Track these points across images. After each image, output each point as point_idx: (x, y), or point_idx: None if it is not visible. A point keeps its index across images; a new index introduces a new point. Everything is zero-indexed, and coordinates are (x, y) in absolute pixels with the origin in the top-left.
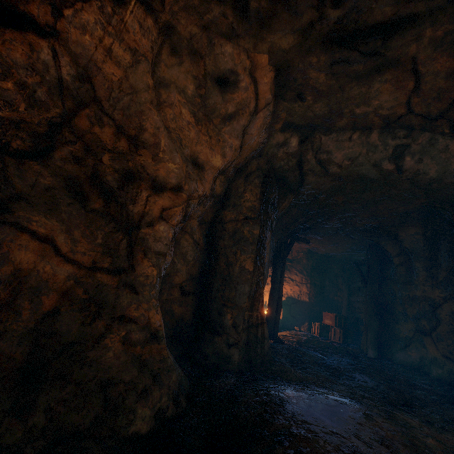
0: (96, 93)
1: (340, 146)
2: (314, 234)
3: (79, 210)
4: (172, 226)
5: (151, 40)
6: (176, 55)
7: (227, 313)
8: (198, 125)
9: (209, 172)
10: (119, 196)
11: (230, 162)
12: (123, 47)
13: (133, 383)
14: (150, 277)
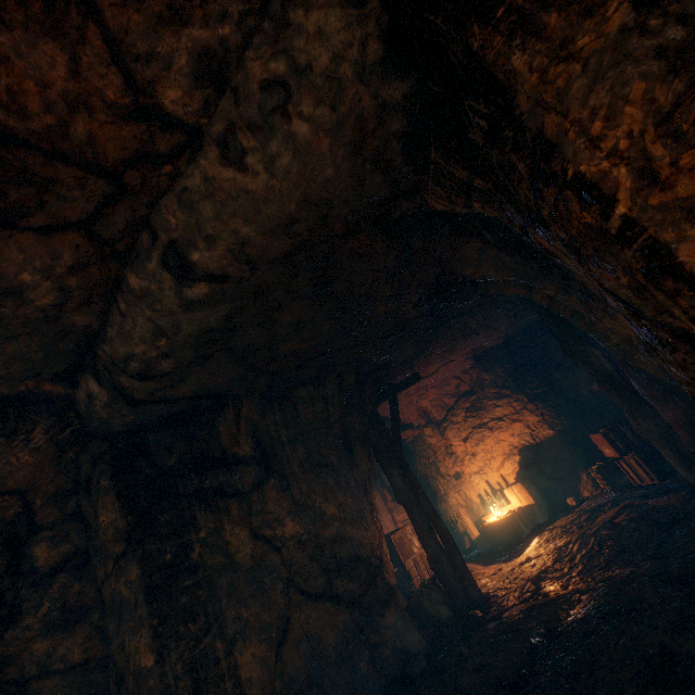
0: None
1: (125, 338)
2: (415, 358)
3: None
4: None
5: None
6: None
7: None
8: None
9: None
10: None
11: (22, 515)
12: None
13: None
14: None
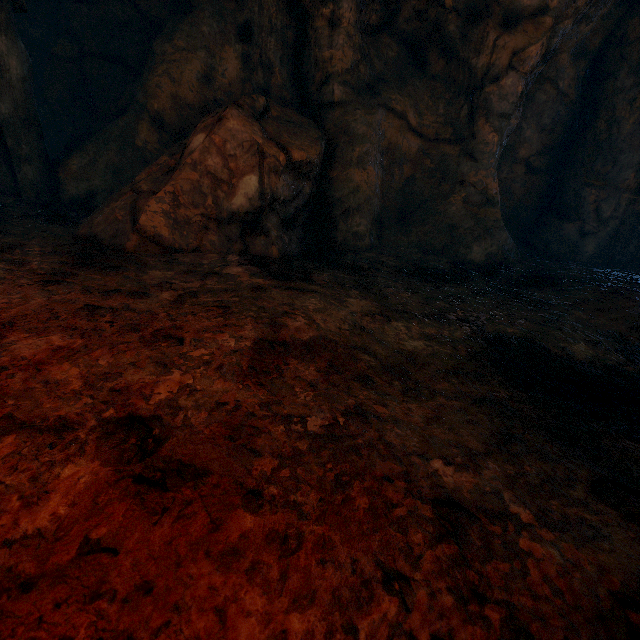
0: None
1: None
2: None
3: (420, 79)
4: (523, 76)
5: None
6: None
7: (589, 196)
8: None
9: None
10: (461, 49)
11: None
12: None
13: (470, 230)
14: (490, 145)
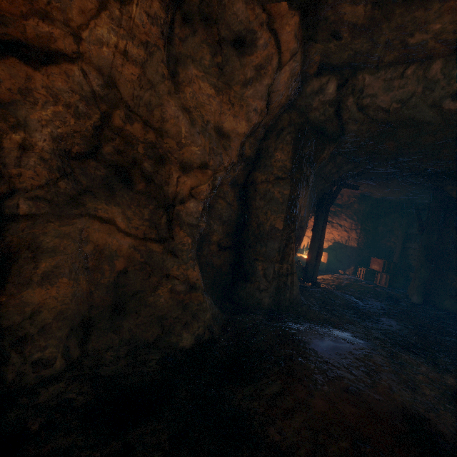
0: (122, 95)
1: (388, 87)
2: (365, 179)
3: (128, 193)
4: (201, 200)
5: (160, 24)
6: (189, 24)
7: (258, 266)
8: (219, 95)
9: (235, 140)
10: (156, 179)
11: (258, 123)
12: (135, 44)
13: (178, 318)
14: (186, 245)
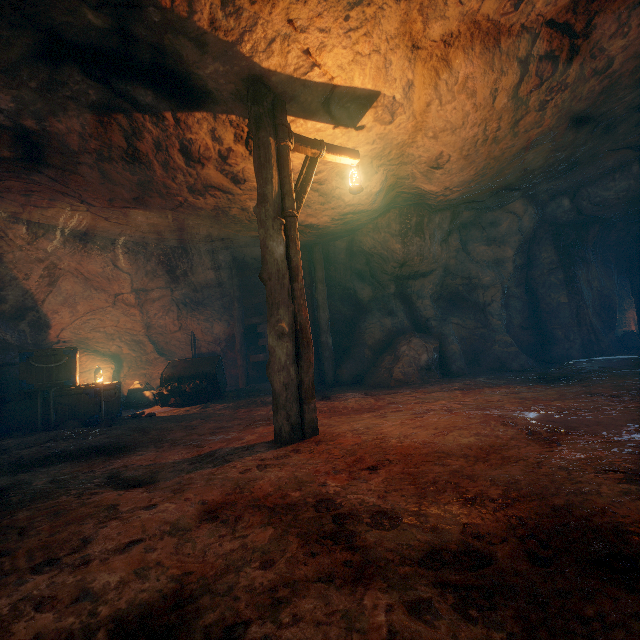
0: (449, 271)
1: (606, 188)
2: None
3: (458, 310)
4: (499, 301)
5: (458, 240)
6: (466, 228)
7: (557, 332)
8: (490, 247)
9: (507, 261)
10: (471, 299)
11: (520, 245)
12: (451, 252)
13: (507, 357)
14: (498, 325)
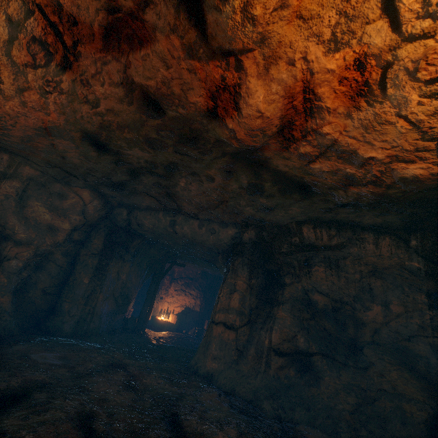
0: None
1: (146, 218)
2: (189, 261)
3: None
4: (24, 260)
5: (16, 188)
6: (38, 186)
7: (66, 305)
8: (51, 212)
9: (63, 231)
10: None
11: (82, 225)
12: (0, 194)
13: None
14: (3, 282)
